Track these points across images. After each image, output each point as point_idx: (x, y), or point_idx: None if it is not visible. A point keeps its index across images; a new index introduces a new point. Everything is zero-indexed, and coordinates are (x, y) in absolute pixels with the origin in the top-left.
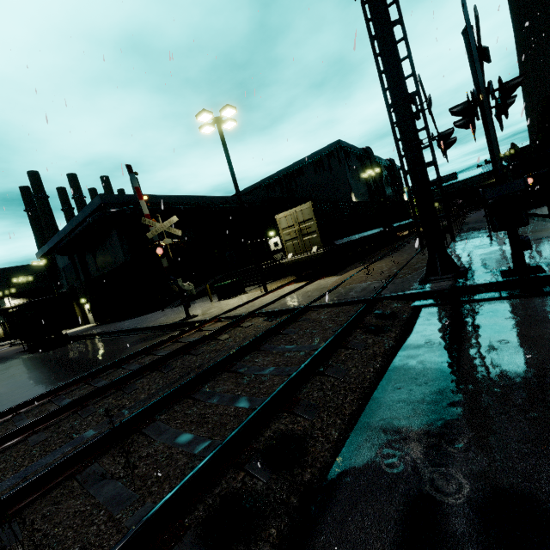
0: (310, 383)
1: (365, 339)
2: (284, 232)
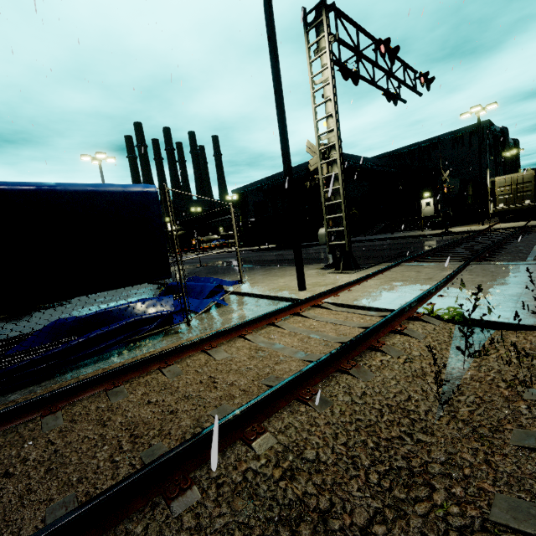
0: None
1: None
2: (500, 189)
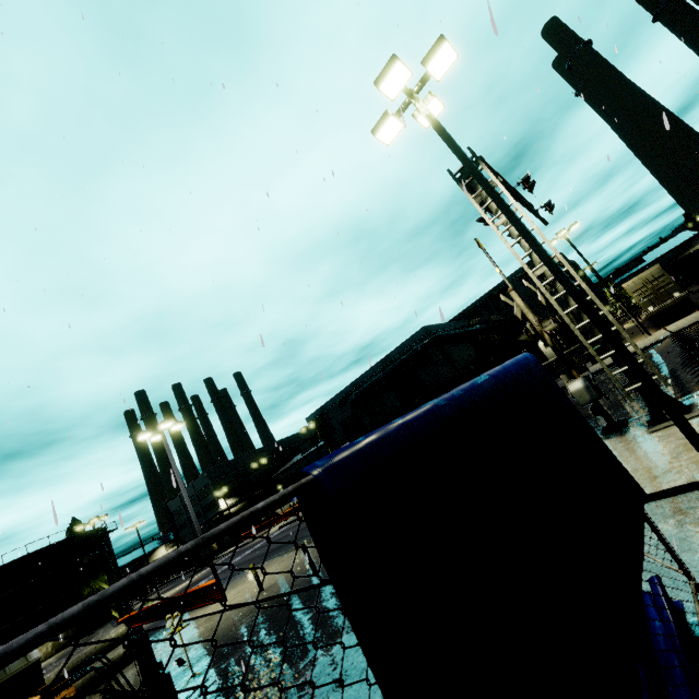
0: None
1: None
2: (635, 294)
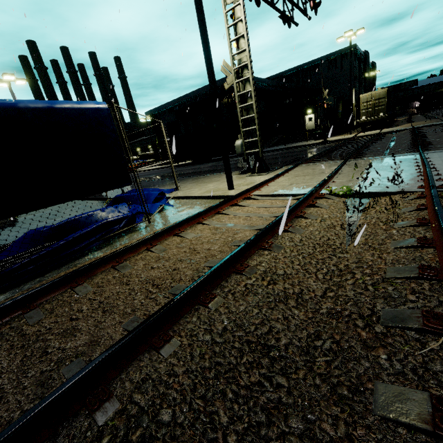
0: None
1: None
2: (363, 104)
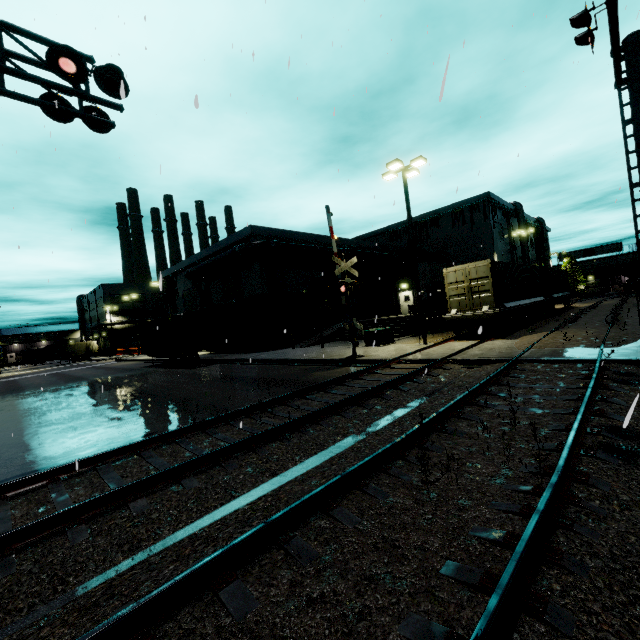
0: (597, 405)
1: (620, 387)
2: (450, 287)
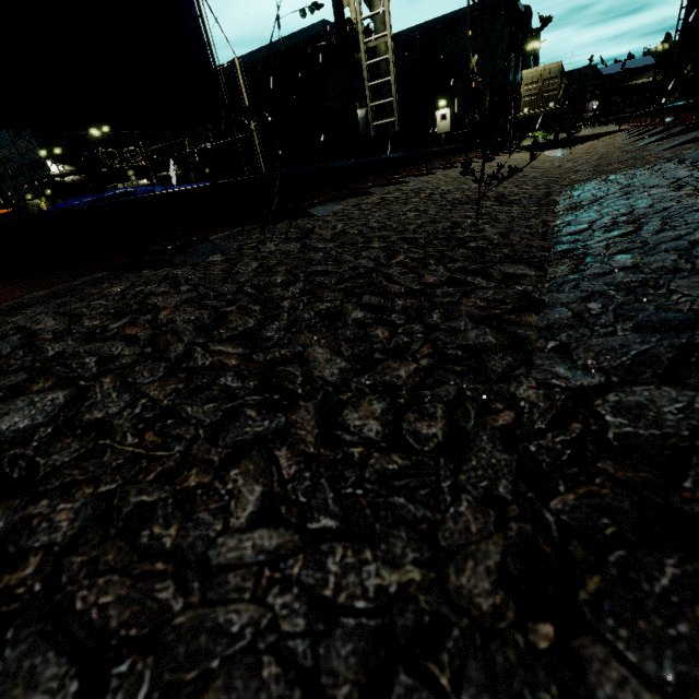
0: None
1: None
2: (526, 88)
